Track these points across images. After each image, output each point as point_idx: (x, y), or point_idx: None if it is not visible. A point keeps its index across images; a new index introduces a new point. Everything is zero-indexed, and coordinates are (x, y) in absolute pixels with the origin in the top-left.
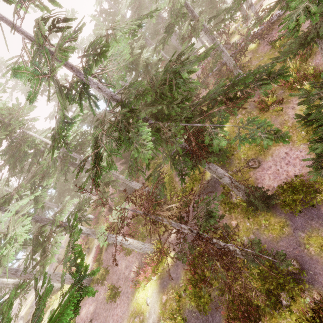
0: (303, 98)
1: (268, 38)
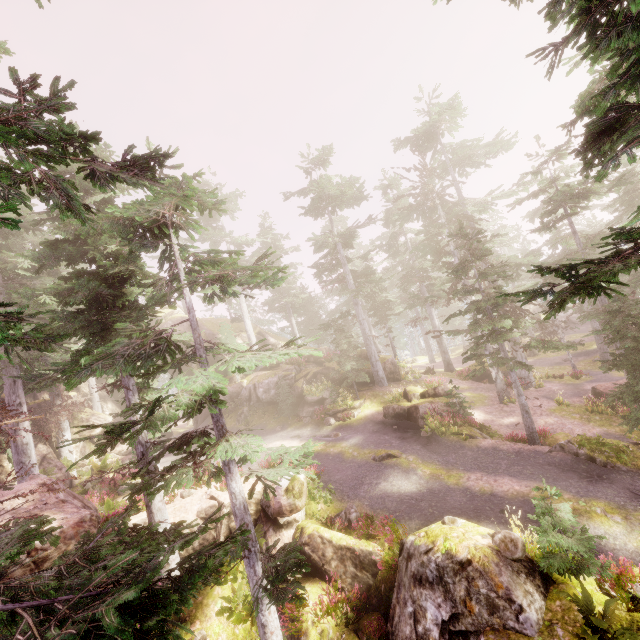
0: None
1: None
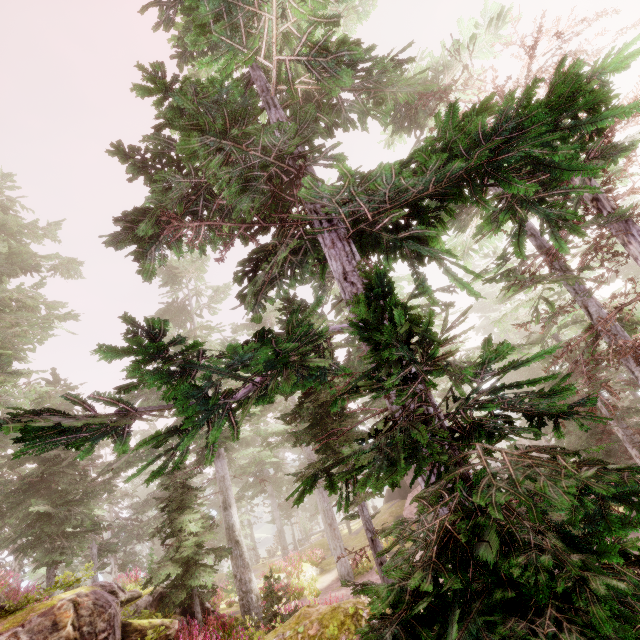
0: None
1: None
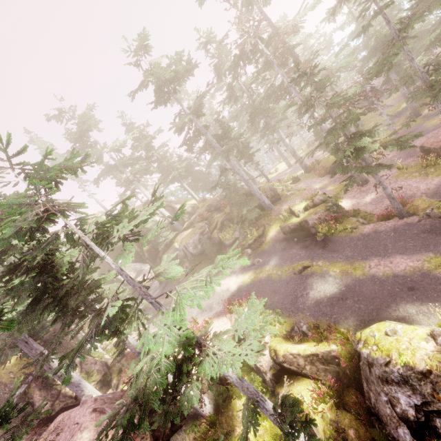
0: None
1: None
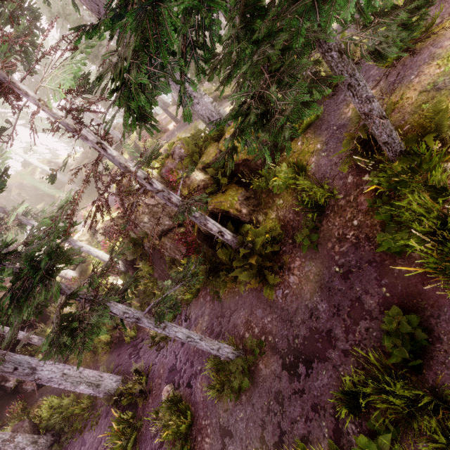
0: None
1: None
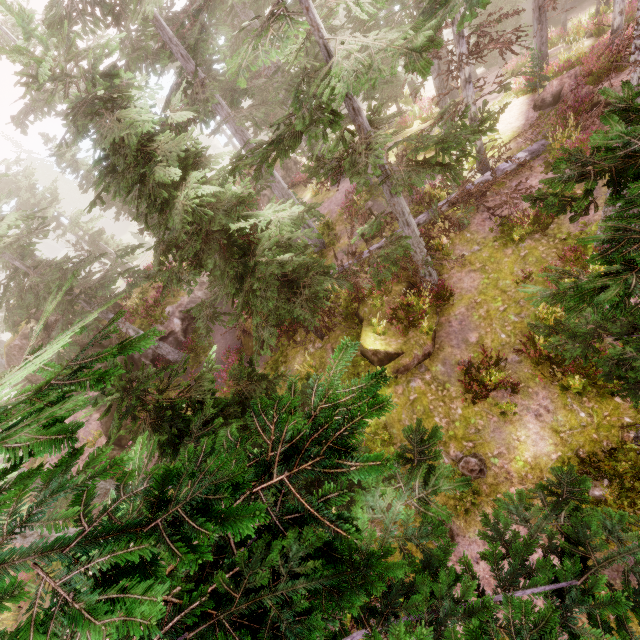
0: (562, 400)
1: (493, 202)
